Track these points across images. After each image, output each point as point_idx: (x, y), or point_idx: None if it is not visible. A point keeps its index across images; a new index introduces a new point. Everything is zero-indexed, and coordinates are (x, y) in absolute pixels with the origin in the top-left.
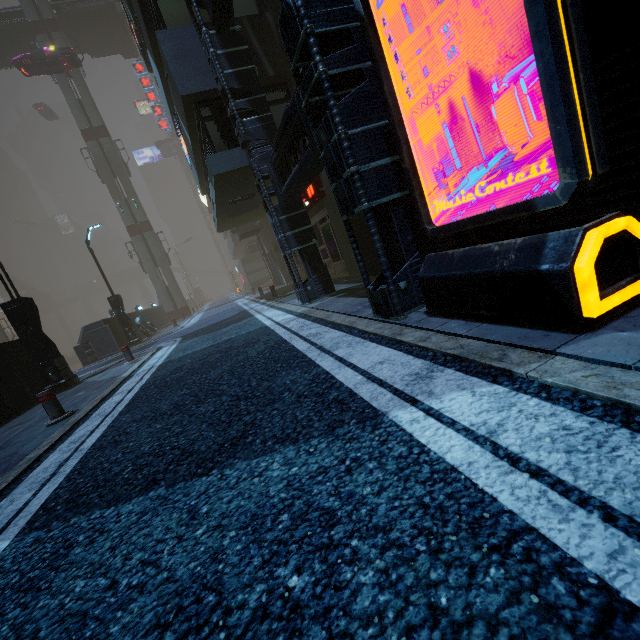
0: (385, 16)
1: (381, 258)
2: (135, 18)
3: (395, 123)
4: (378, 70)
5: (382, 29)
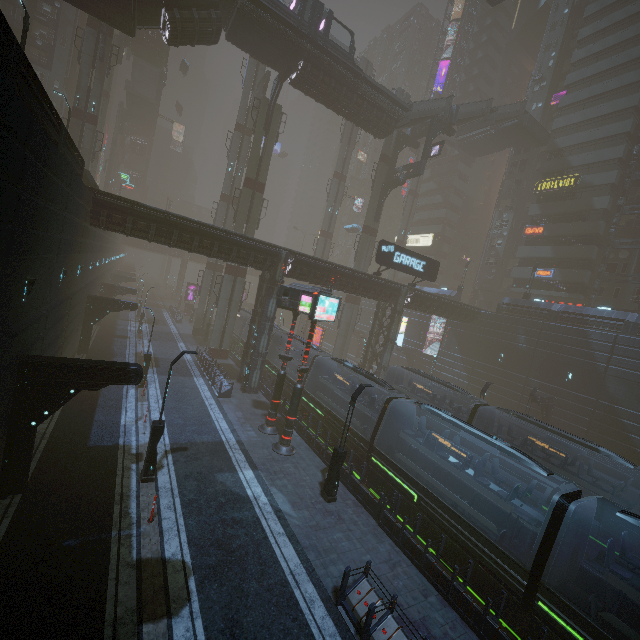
0: None
1: None
2: (547, 235)
3: None
4: None
5: None
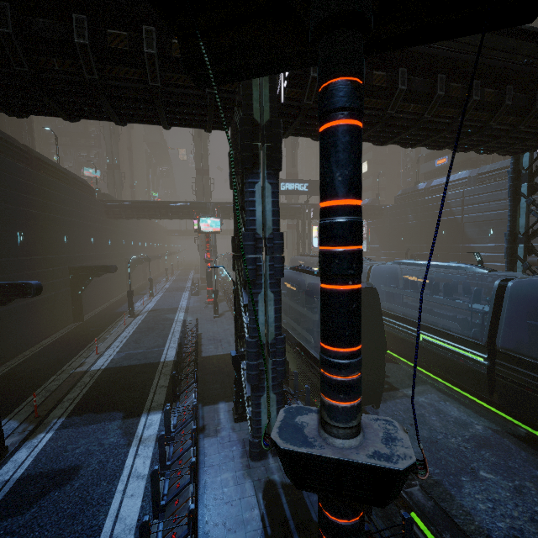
0: None
1: None
2: None
3: None
4: None
5: None
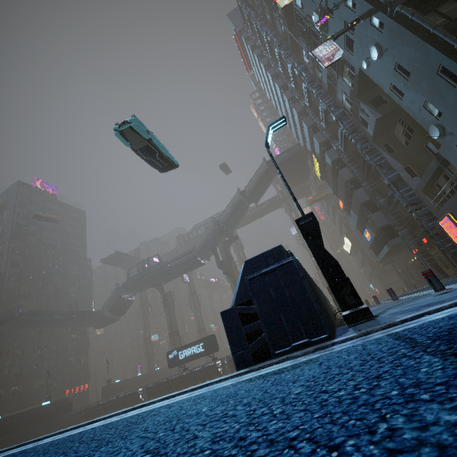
0: (443, 225)
1: (455, 261)
2: (345, 202)
3: (450, 239)
4: (444, 233)
5: (443, 226)
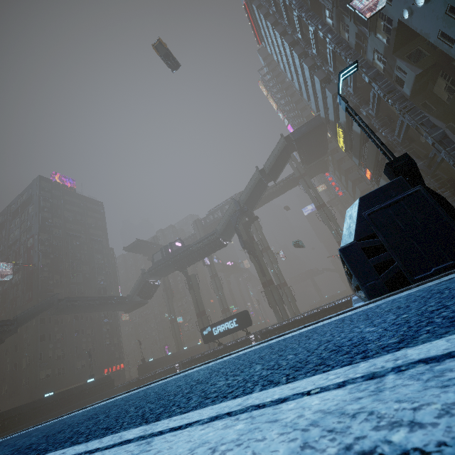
0: None
1: None
2: (373, 171)
3: None
4: None
5: None
